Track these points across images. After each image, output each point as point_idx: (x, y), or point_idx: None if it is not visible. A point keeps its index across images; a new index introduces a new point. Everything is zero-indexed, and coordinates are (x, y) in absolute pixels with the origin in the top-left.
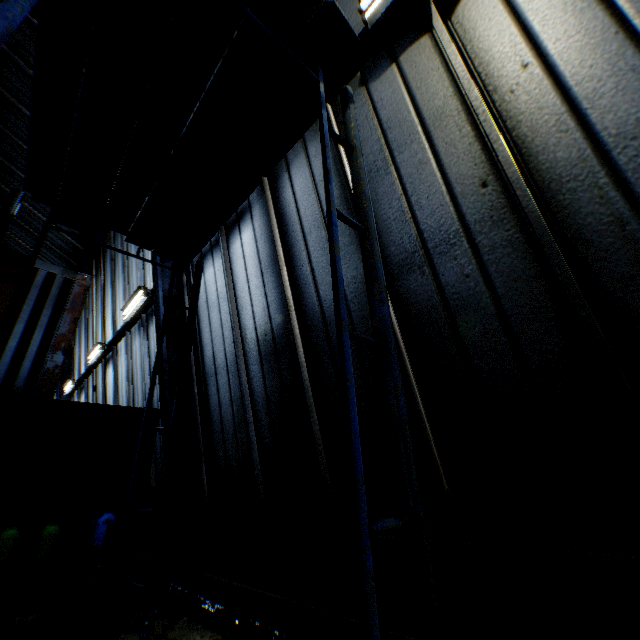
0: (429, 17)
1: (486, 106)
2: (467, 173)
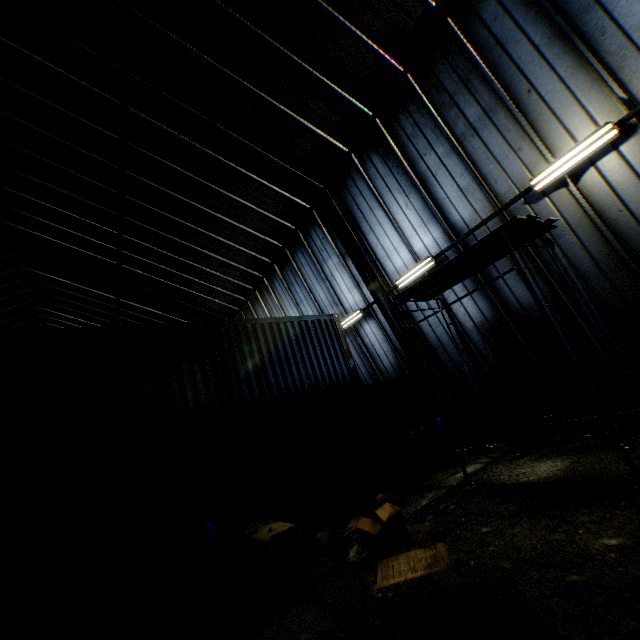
0: (566, 184)
1: (603, 224)
2: (598, 250)
